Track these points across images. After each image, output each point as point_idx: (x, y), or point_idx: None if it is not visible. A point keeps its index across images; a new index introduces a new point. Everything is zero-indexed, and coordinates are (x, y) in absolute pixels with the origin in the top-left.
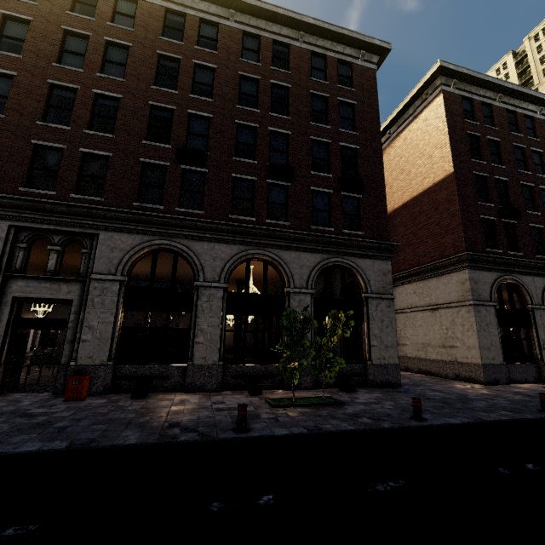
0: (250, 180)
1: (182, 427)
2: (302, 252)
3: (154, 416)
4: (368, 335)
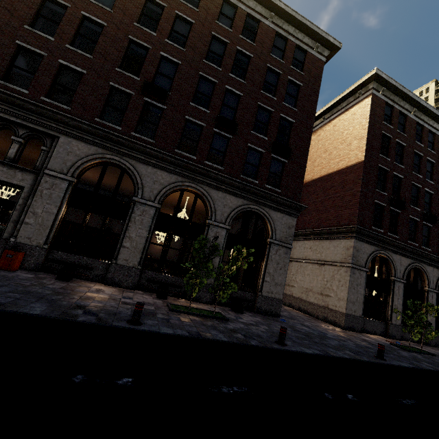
0: (200, 125)
1: (86, 310)
2: (228, 194)
3: (67, 297)
4: (264, 272)
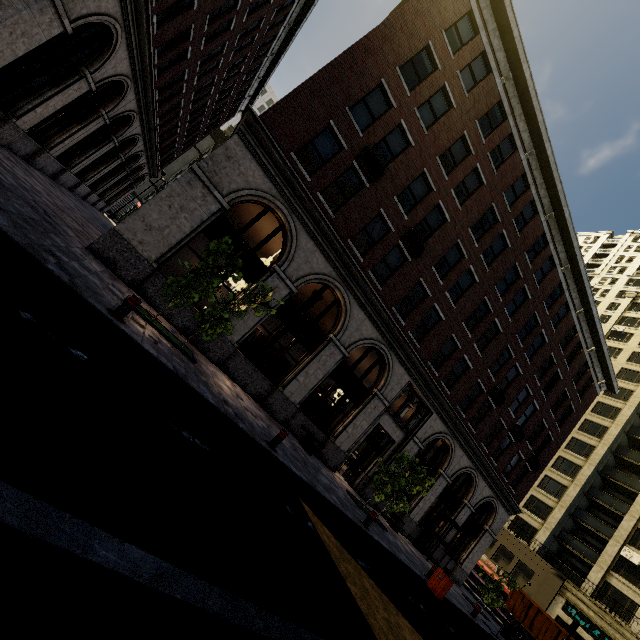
0: None
1: None
2: None
3: None
4: None
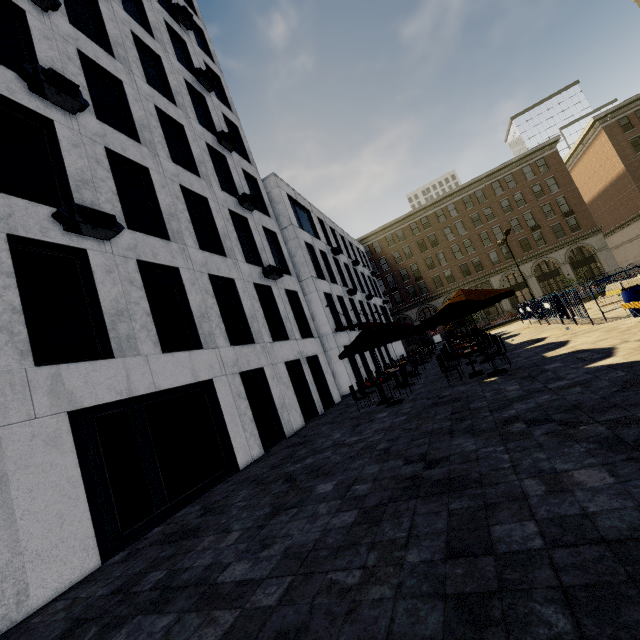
0: (524, 238)
1: None
2: (558, 251)
3: None
4: (601, 266)
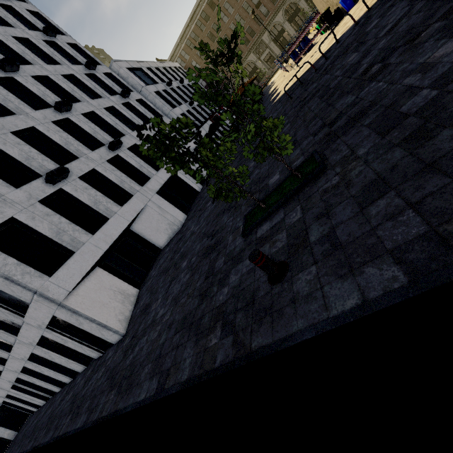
0: None
1: None
2: None
3: None
4: None
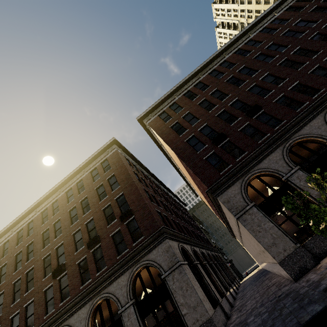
0: (85, 258)
1: None
2: (118, 278)
3: None
4: (178, 308)
